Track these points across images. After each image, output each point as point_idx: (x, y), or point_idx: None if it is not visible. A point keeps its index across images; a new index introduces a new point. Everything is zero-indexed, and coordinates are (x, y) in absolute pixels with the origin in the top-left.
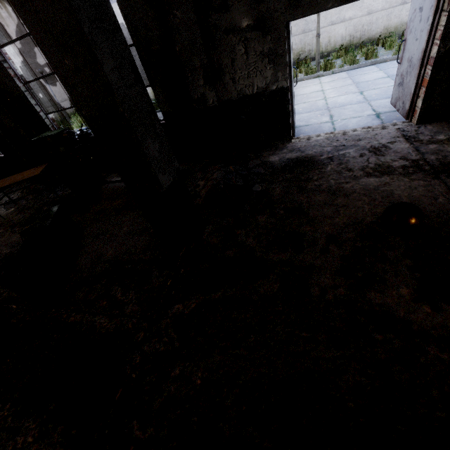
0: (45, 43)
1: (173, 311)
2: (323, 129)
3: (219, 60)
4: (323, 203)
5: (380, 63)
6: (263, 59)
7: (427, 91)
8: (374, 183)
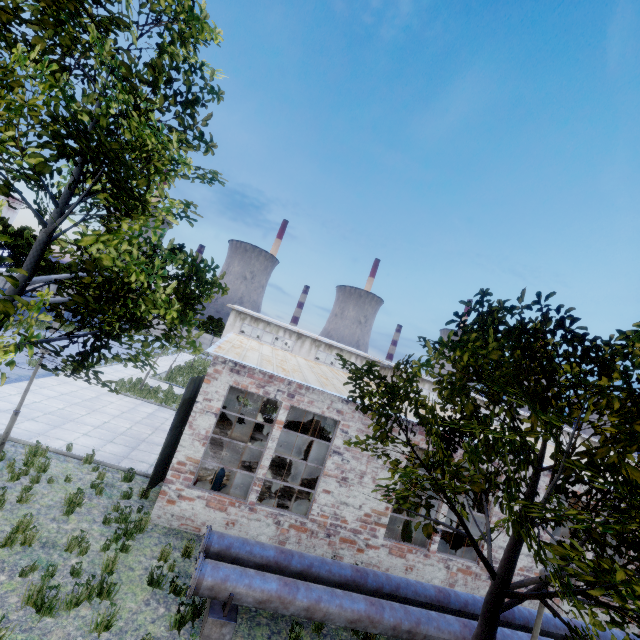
0: None
1: None
2: None
3: None
4: None
5: None
6: None
7: None
8: None
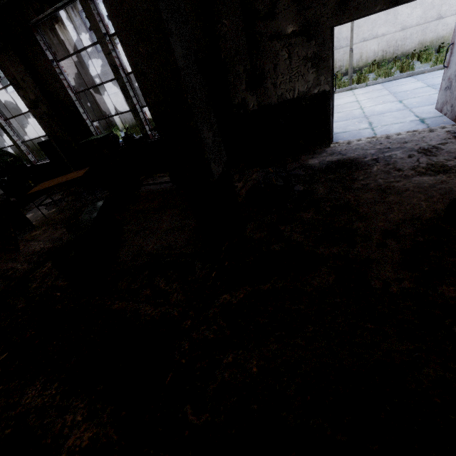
0: (124, 33)
1: (220, 300)
2: (363, 134)
3: (261, 66)
4: (373, 201)
5: (417, 75)
6: (306, 63)
7: None
8: (429, 181)
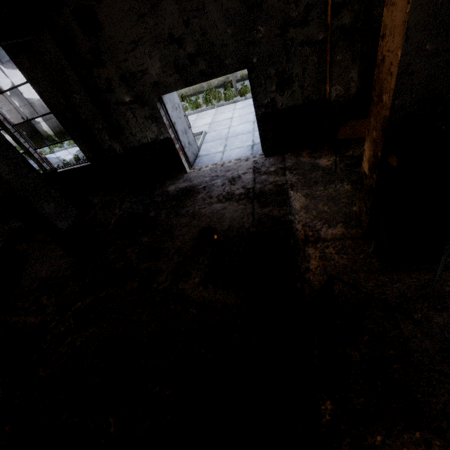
0: None
1: (75, 307)
2: (215, 158)
3: (117, 122)
4: (184, 225)
5: None
6: (148, 120)
7: (262, 137)
8: (218, 207)
